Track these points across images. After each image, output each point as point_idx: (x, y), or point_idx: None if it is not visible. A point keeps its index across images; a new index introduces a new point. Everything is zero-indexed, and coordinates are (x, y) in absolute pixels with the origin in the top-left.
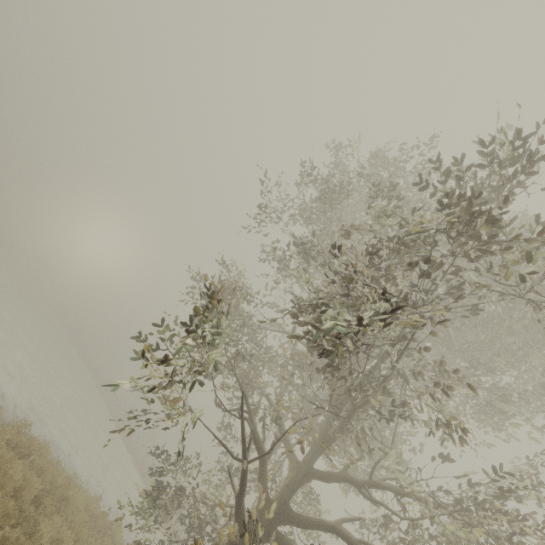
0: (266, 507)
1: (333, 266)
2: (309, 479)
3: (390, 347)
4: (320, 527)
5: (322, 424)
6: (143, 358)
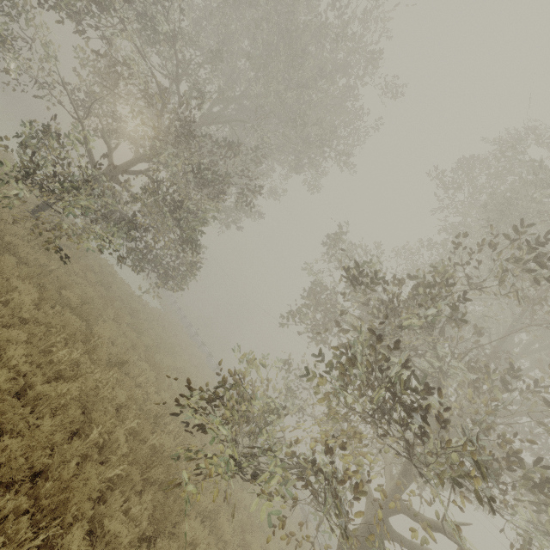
0: (111, 165)
1: None
2: (140, 161)
3: (119, 36)
4: (134, 172)
5: None
6: None
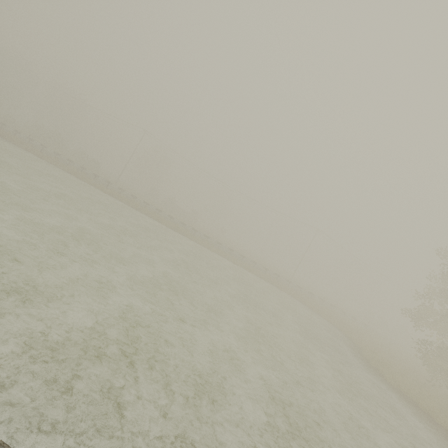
0: None
1: None
2: None
3: None
4: None
5: None
6: None
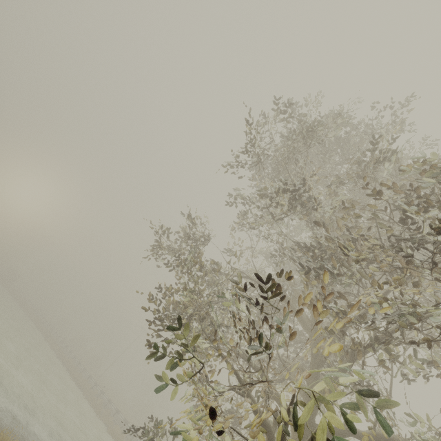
0: None
1: (360, 230)
2: None
3: None
4: None
5: (298, 366)
6: (209, 415)
